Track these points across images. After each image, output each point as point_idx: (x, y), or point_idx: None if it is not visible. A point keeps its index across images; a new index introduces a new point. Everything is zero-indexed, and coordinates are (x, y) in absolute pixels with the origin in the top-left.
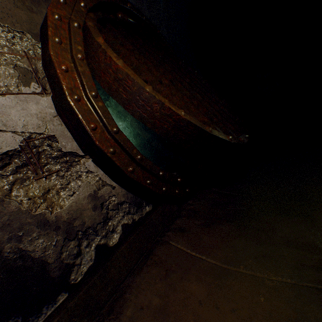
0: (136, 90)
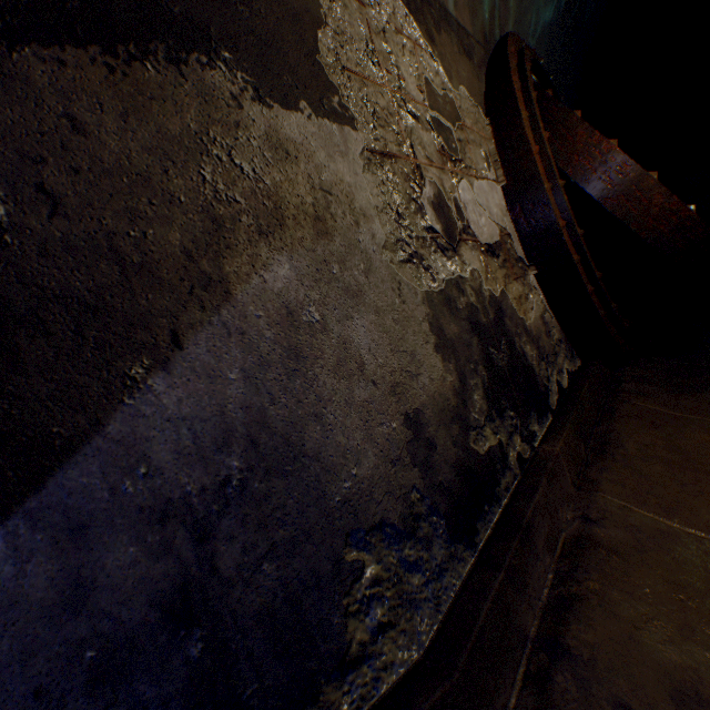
0: (632, 178)
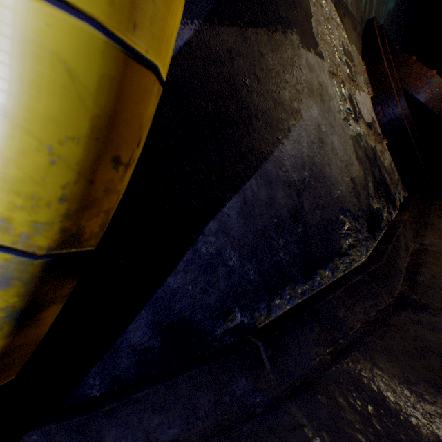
0: None
